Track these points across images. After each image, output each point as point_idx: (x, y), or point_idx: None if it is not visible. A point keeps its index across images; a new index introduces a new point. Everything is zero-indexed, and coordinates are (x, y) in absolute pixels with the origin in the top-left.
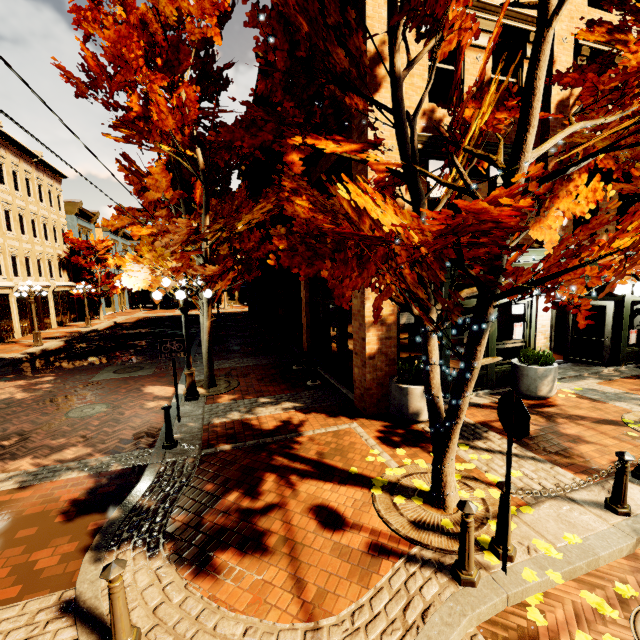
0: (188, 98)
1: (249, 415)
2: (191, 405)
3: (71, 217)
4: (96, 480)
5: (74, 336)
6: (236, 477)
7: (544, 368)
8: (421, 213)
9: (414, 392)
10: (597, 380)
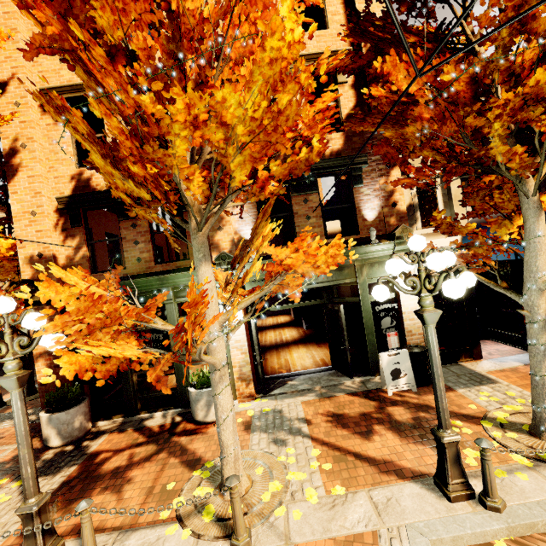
0: None
1: None
2: None
3: None
4: None
5: None
6: None
7: (195, 392)
8: None
9: (42, 420)
10: (312, 397)
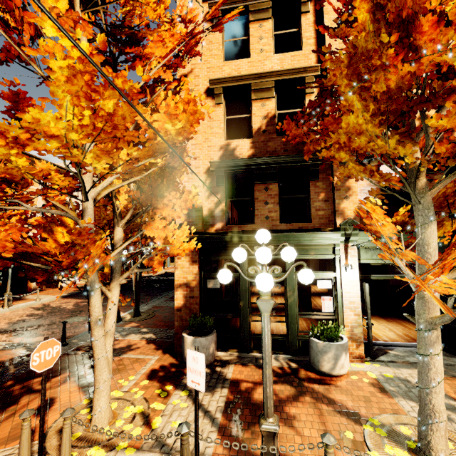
0: None
1: (121, 337)
2: None
3: None
4: (21, 354)
5: None
6: (55, 369)
7: (323, 343)
8: (114, 220)
9: (187, 340)
10: None
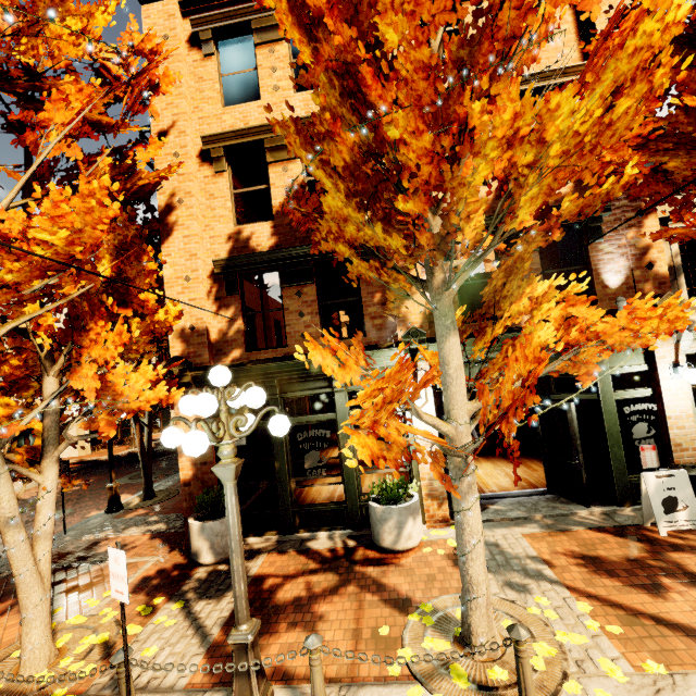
0: None
1: (113, 534)
2: (102, 518)
3: None
4: None
5: None
6: None
7: (381, 508)
8: (41, 367)
9: (192, 528)
10: (536, 529)
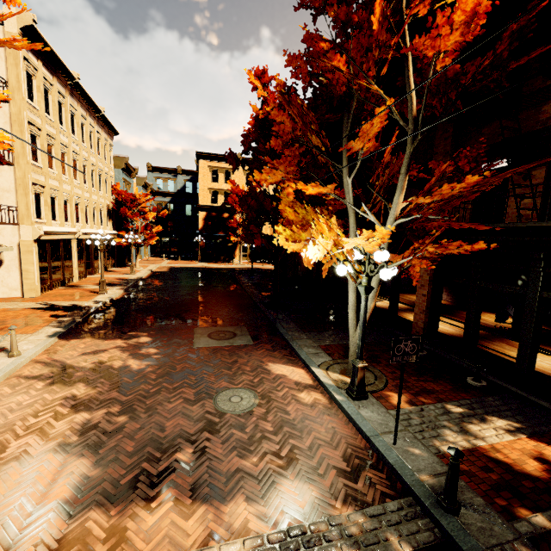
0: (474, 9)
1: (475, 440)
2: (369, 408)
3: (118, 171)
4: None
5: (128, 284)
6: None
7: None
8: None
9: None
10: None
